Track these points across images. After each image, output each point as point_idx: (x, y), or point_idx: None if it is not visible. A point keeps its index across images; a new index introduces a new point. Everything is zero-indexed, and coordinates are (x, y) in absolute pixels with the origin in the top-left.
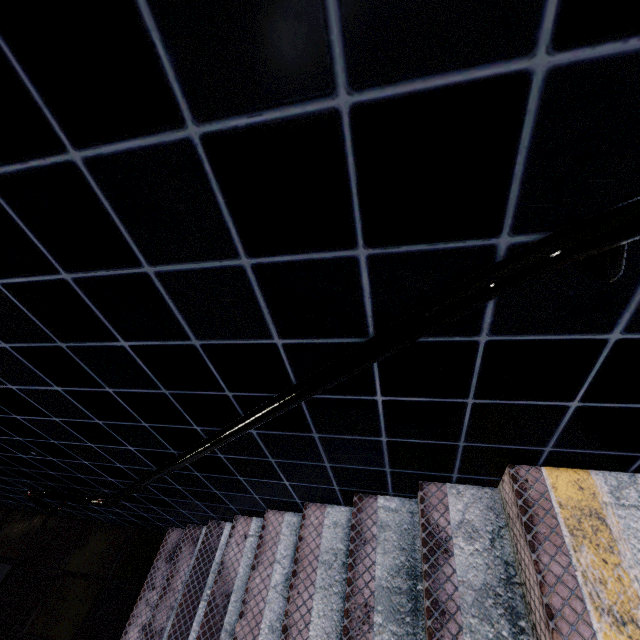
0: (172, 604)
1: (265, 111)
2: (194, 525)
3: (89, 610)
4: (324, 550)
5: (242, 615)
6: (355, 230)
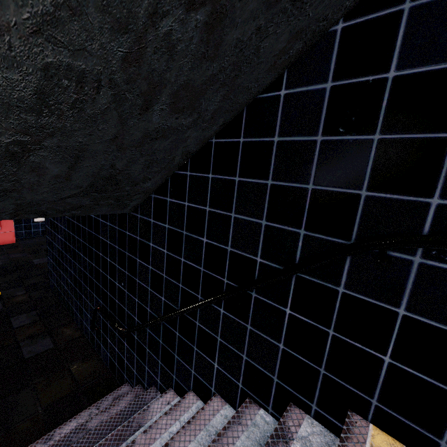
0: (104, 420)
1: (290, 183)
2: (142, 387)
3: (62, 397)
4: (211, 424)
5: (145, 432)
6: (302, 223)
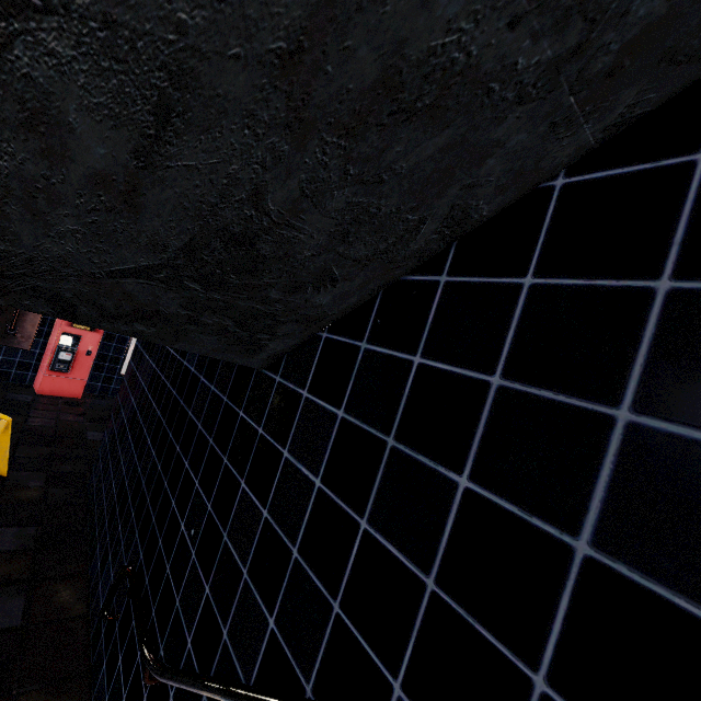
0: None
1: None
2: None
3: None
4: None
5: None
6: None
